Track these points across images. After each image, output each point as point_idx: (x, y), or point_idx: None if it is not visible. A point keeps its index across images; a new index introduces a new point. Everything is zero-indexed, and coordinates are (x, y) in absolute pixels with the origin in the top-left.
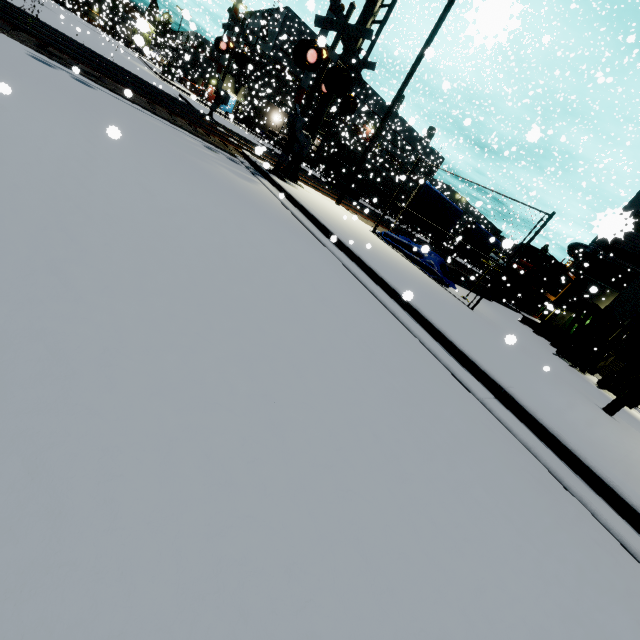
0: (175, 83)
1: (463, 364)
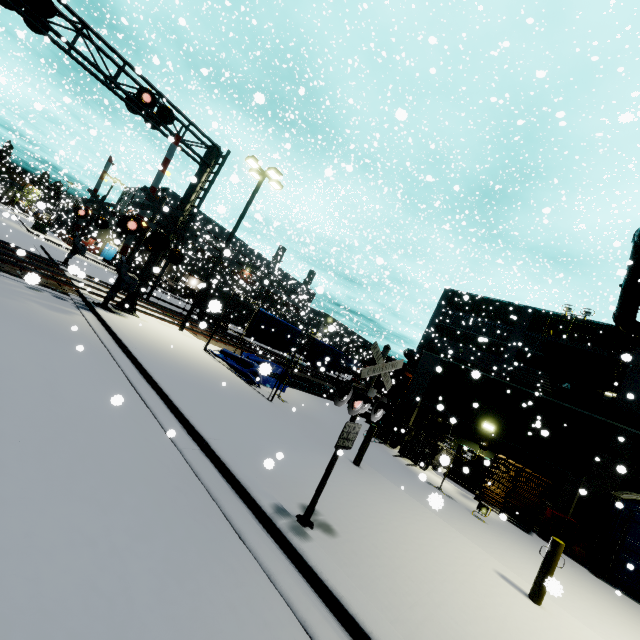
0: (47, 236)
1: (188, 429)
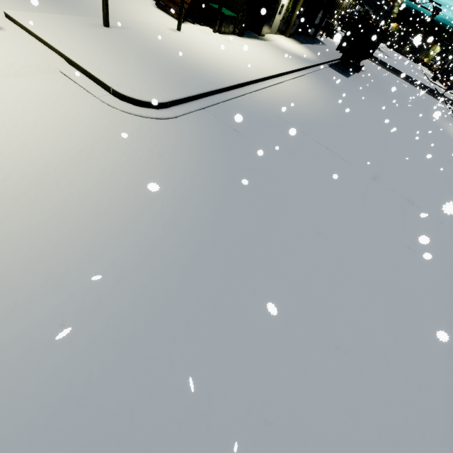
0: (435, 82)
1: None
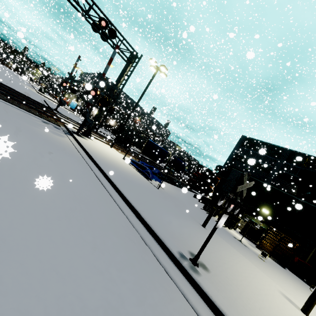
0: (45, 95)
1: (127, 204)
